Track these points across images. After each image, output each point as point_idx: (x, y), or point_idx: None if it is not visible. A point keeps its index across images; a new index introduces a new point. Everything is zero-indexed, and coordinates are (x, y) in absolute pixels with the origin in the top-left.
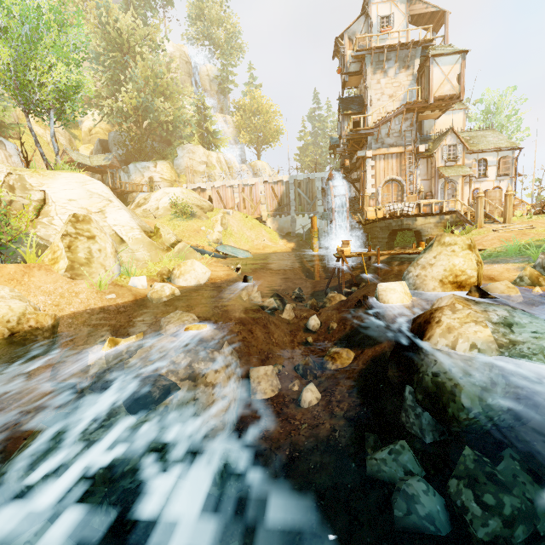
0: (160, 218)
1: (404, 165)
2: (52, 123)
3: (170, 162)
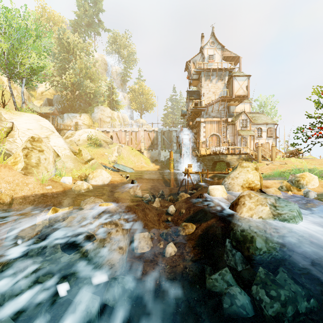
0: (80, 146)
1: (220, 127)
2: (23, 85)
3: (89, 114)
